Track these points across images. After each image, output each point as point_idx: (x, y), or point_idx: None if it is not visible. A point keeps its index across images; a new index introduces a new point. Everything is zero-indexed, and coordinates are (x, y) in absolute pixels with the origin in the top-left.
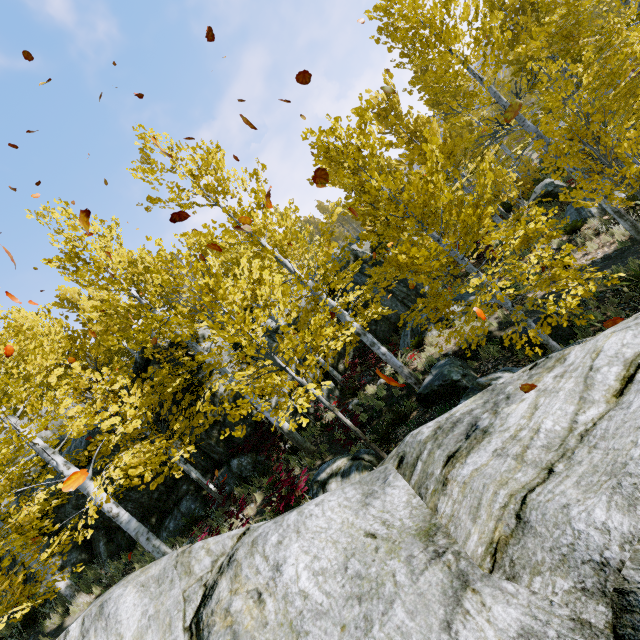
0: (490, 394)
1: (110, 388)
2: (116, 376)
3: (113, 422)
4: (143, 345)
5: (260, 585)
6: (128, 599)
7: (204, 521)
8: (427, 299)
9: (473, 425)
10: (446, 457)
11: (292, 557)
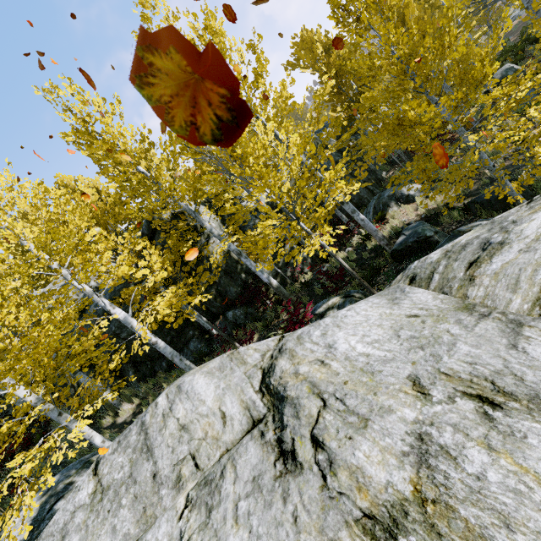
0: (491, 225)
1: (134, 249)
2: (137, 239)
3: (144, 273)
4: (160, 211)
5: (319, 357)
6: (200, 381)
7: (210, 355)
8: (413, 164)
9: (486, 243)
10: (467, 264)
11: (341, 339)
